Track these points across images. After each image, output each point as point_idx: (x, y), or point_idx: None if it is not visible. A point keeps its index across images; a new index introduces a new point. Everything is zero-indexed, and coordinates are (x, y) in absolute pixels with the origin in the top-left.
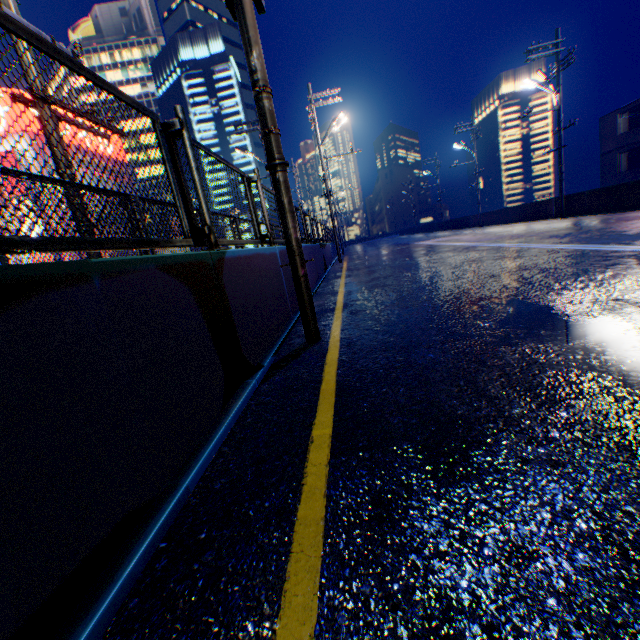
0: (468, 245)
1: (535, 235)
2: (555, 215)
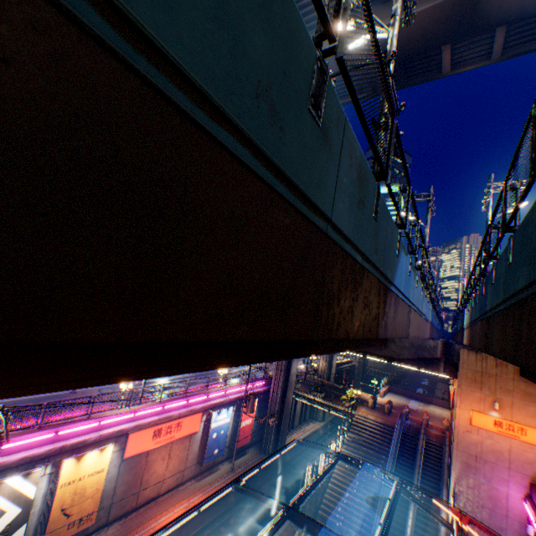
0: None
1: None
2: None
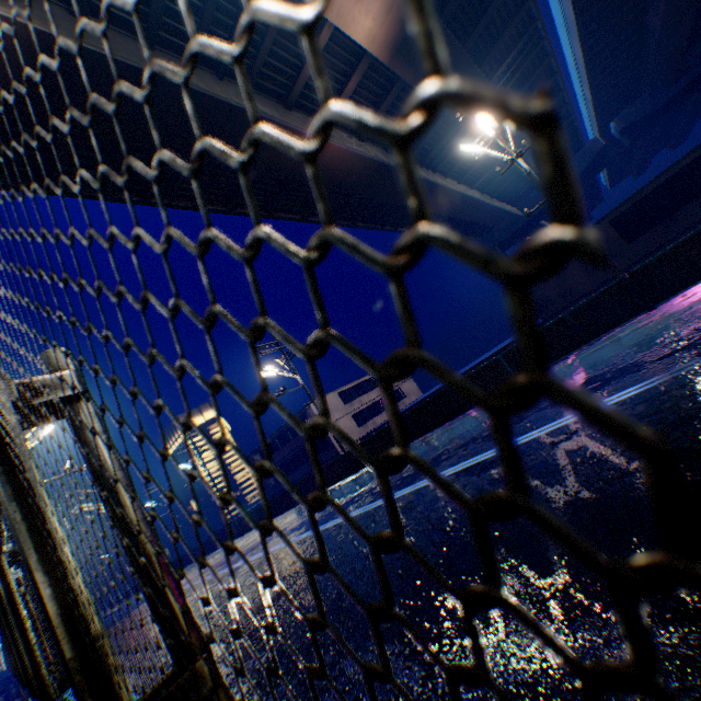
0: None
1: (217, 563)
2: (239, 533)
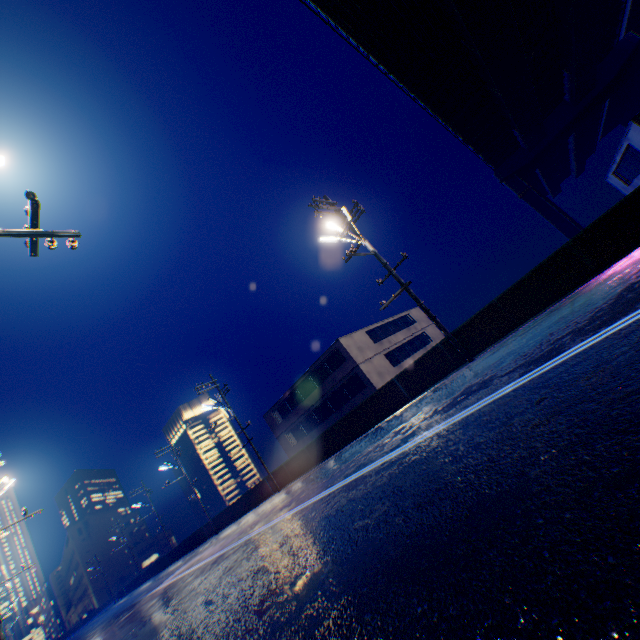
0: (216, 556)
1: (270, 512)
2: (274, 490)
